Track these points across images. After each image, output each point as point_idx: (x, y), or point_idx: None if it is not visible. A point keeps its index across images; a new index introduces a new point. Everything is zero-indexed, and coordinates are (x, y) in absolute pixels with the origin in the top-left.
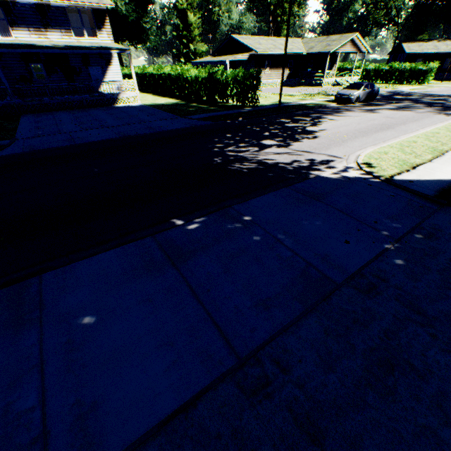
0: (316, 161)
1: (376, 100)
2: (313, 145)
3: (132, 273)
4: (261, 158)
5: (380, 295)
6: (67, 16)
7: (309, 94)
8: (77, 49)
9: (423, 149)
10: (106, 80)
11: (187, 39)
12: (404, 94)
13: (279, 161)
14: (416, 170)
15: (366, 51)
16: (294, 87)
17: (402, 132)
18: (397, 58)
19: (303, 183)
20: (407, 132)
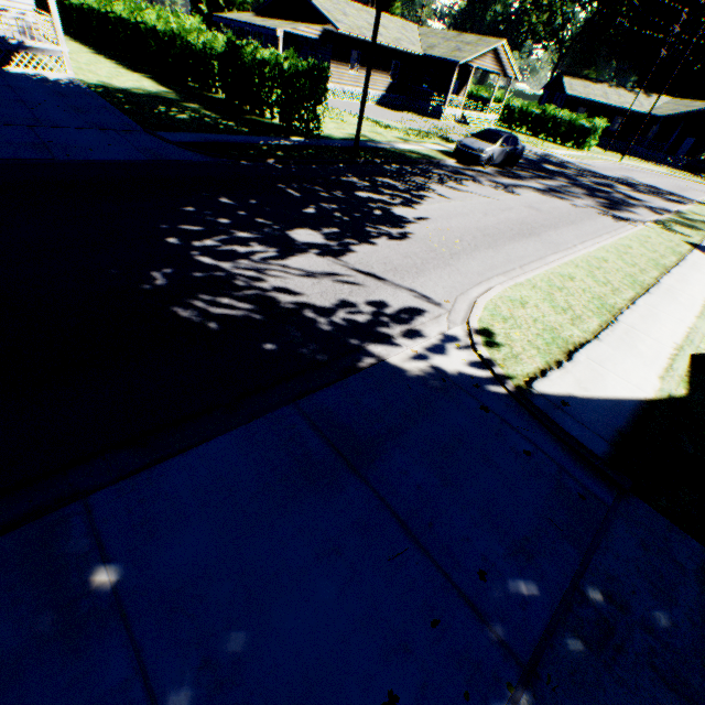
0: (389, 308)
1: (518, 166)
2: (394, 258)
3: None
4: (271, 283)
5: None
6: None
7: (417, 130)
8: None
9: (586, 299)
10: None
11: None
12: (557, 162)
13: (307, 301)
14: (575, 362)
15: (514, 76)
16: (397, 110)
17: (551, 248)
18: (554, 98)
19: (339, 389)
20: (560, 247)
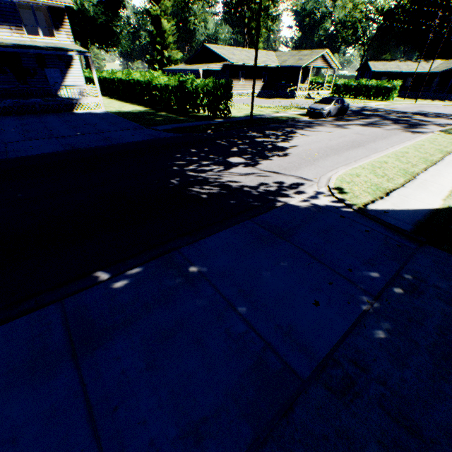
0: (285, 184)
1: (347, 115)
2: (283, 164)
3: (3, 379)
4: (225, 179)
5: (360, 399)
6: (17, 12)
7: (282, 106)
8: (27, 48)
9: (395, 170)
10: (65, 84)
11: (162, 46)
12: (372, 109)
13: (244, 184)
14: (390, 197)
15: (336, 67)
16: (268, 98)
17: (372, 151)
18: (364, 75)
19: (269, 214)
20: (378, 150)
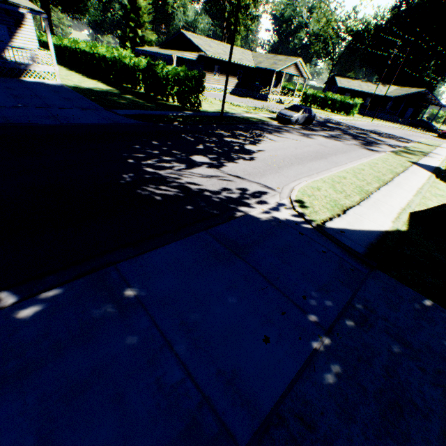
0: (248, 191)
1: (313, 125)
2: (248, 169)
3: None
4: (185, 180)
5: None
6: None
7: (254, 107)
8: None
9: (352, 187)
10: (14, 44)
11: (135, 23)
12: (335, 122)
13: (205, 188)
14: (347, 215)
15: (307, 77)
16: (241, 97)
17: (333, 164)
18: (331, 88)
19: (227, 225)
20: (338, 164)
